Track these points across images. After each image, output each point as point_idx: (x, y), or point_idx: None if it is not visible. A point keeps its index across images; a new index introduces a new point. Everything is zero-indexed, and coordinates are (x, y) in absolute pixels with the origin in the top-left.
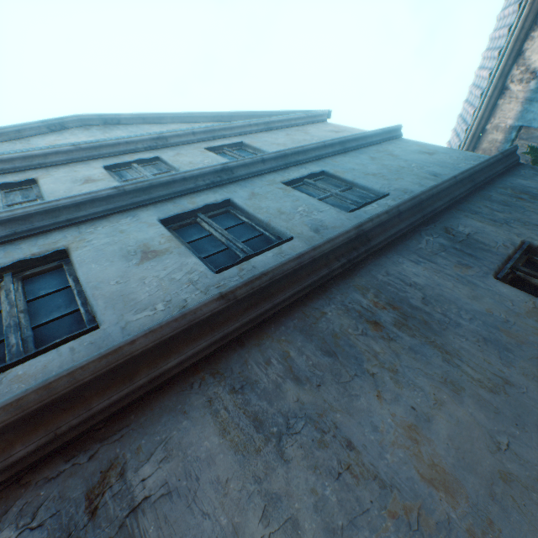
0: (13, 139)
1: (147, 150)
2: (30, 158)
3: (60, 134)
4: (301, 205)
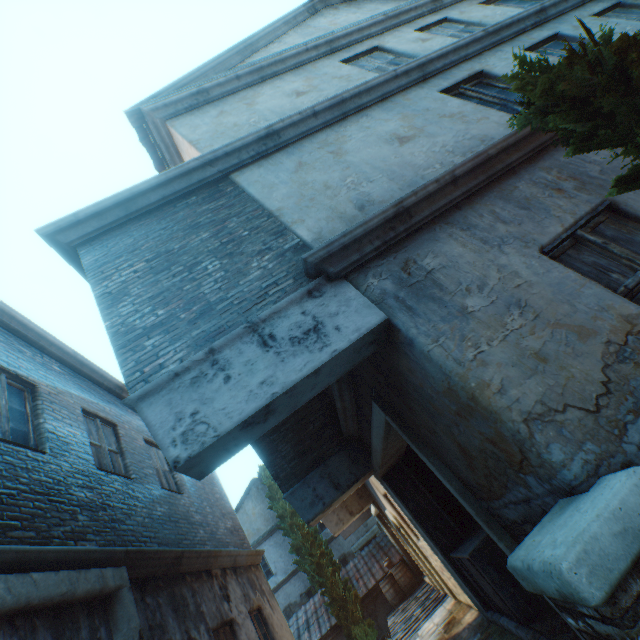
0: (295, 27)
1: (429, 14)
2: (361, 31)
3: (321, 17)
4: (625, 27)
